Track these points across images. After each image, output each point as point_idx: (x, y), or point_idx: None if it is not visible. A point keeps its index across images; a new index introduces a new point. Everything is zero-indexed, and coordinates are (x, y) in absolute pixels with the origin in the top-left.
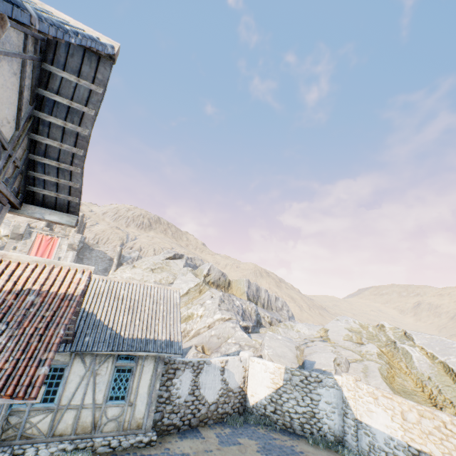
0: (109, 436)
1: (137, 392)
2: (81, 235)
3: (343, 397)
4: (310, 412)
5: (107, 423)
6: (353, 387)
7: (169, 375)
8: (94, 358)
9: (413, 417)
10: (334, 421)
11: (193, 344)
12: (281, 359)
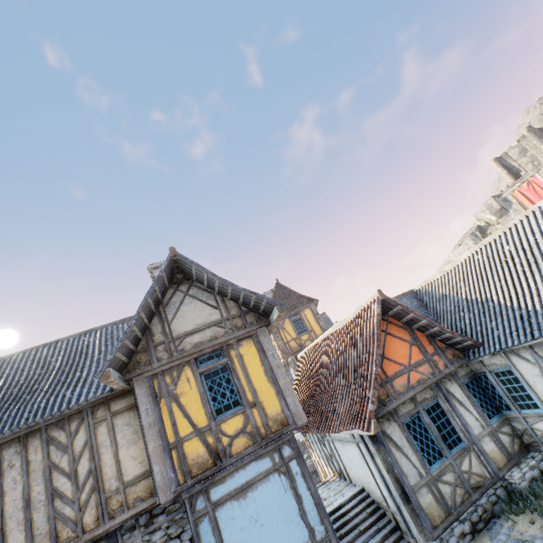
0: None
1: None
2: None
3: None
4: None
5: None
6: None
7: None
8: (530, 352)
9: None
10: None
11: None
12: None
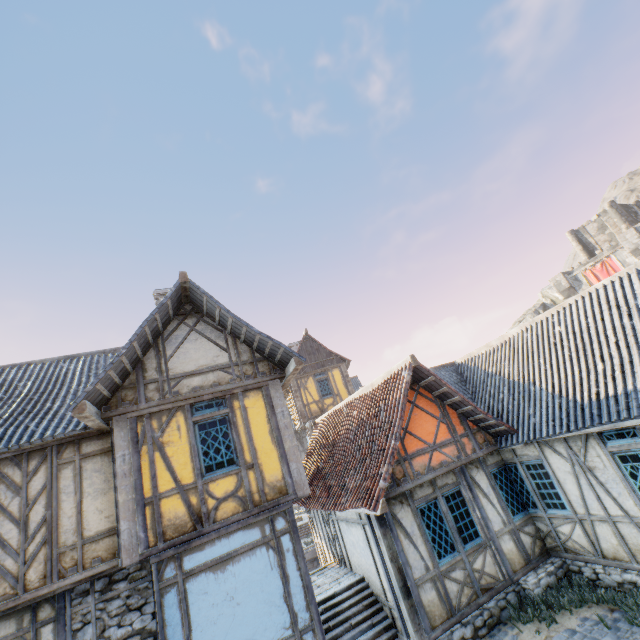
0: None
1: None
2: (631, 229)
3: None
4: None
5: None
6: None
7: None
8: (565, 446)
9: None
10: None
11: None
12: None
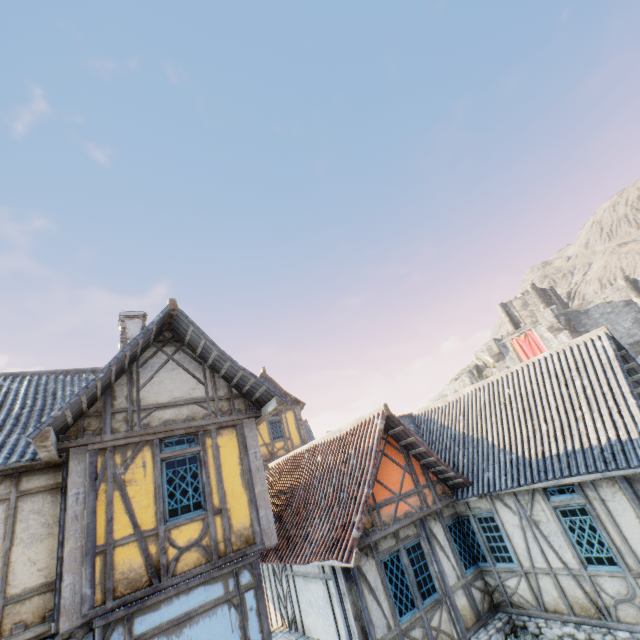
0: (639, 632)
1: (633, 552)
2: (548, 309)
3: None
4: None
5: (618, 606)
6: None
7: None
8: (514, 499)
9: None
10: None
11: None
12: None
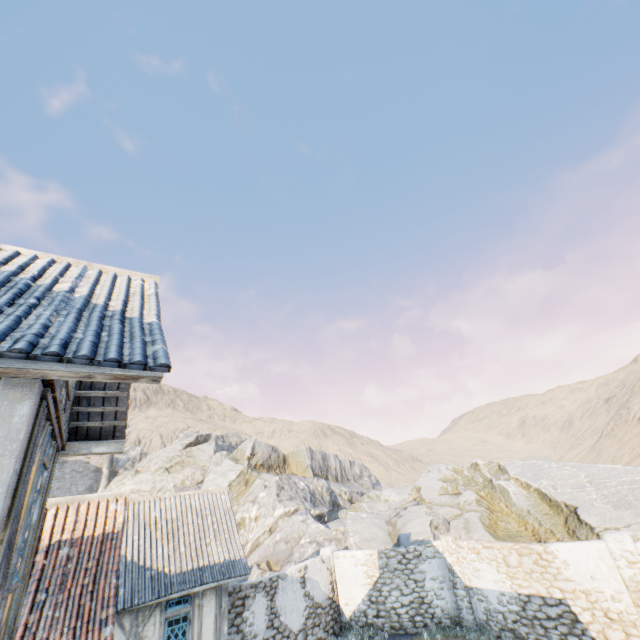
0: None
1: None
2: None
3: (447, 565)
4: (418, 599)
5: None
6: (454, 548)
7: (237, 609)
8: (135, 616)
9: (514, 560)
10: (445, 599)
11: (253, 563)
12: (371, 543)
